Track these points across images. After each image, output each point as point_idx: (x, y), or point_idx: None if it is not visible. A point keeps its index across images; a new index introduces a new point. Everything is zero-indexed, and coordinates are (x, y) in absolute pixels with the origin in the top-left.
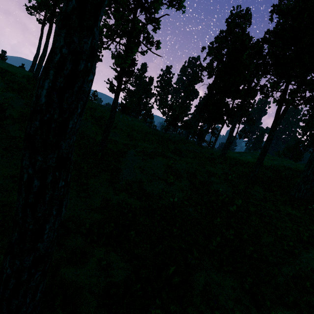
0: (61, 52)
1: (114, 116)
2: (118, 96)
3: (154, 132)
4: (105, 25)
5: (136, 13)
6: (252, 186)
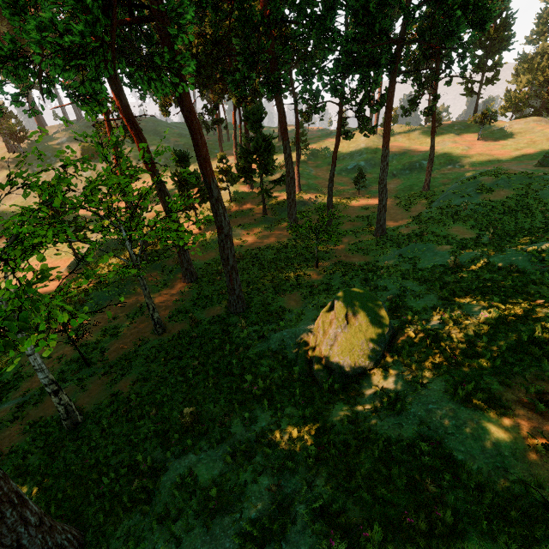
0: (382, 167)
1: (432, 154)
2: (433, 137)
3: (548, 134)
4: (410, 100)
5: (438, 62)
6: None
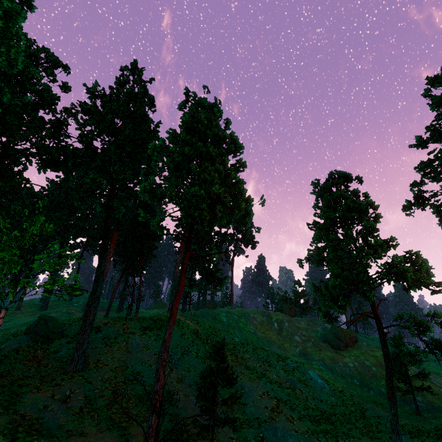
0: None
1: None
2: None
3: None
4: None
5: None
6: (13, 312)
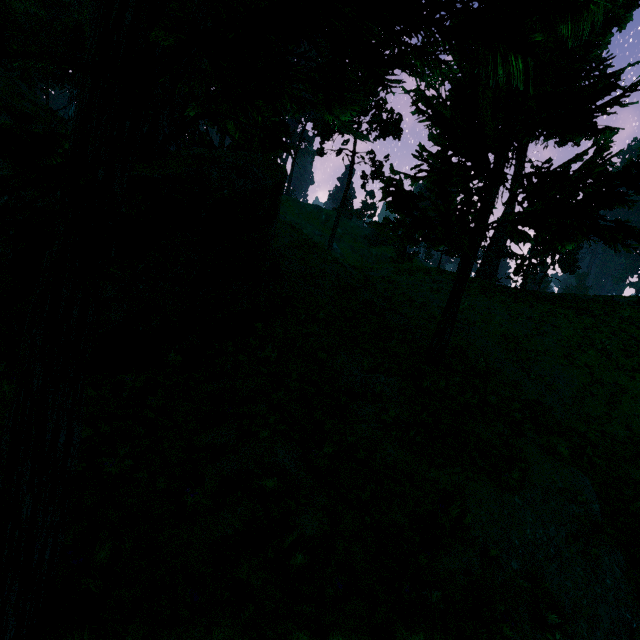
0: None
1: None
2: None
3: None
4: None
5: None
6: None
